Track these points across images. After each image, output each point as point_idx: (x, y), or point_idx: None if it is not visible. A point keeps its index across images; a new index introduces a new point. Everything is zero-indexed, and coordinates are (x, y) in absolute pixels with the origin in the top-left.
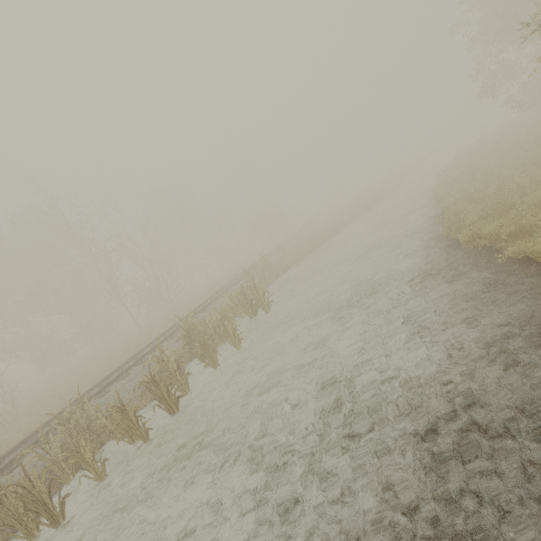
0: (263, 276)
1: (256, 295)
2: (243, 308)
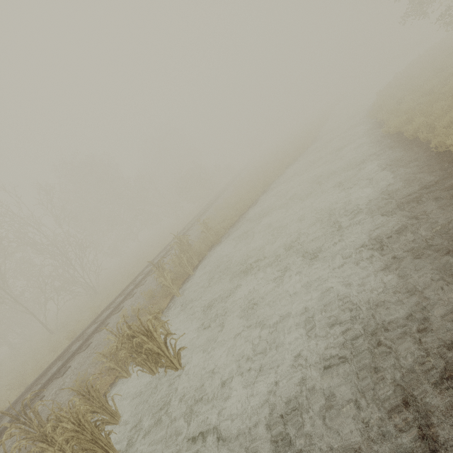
0: (180, 266)
1: (149, 347)
2: (135, 361)
